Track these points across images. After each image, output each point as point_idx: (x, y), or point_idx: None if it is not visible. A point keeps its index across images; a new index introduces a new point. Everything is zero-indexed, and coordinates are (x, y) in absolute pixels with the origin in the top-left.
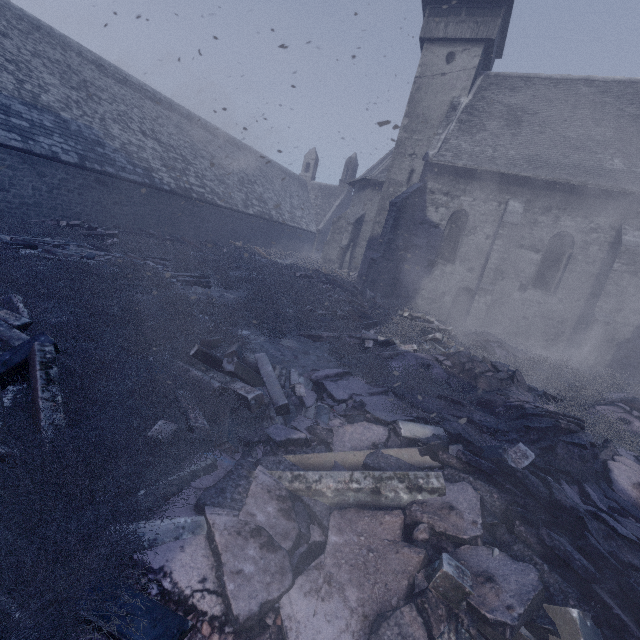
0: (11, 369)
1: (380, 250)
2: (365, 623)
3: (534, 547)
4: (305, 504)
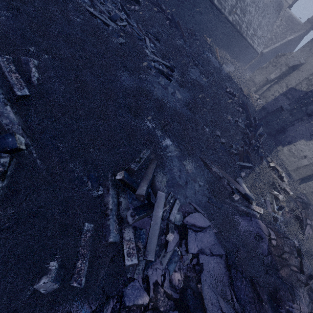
0: None
1: (292, 105)
2: None
3: None
4: None
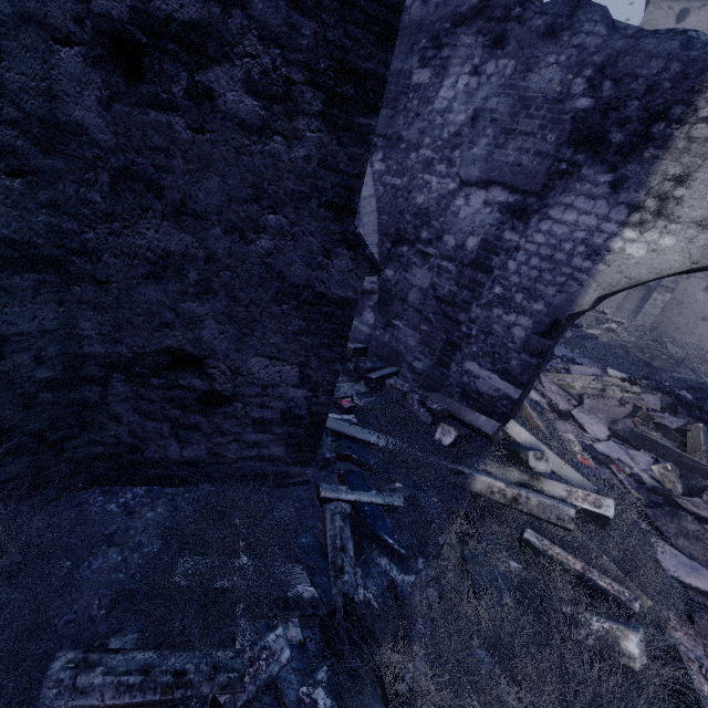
0: None
1: None
2: (608, 422)
3: (685, 415)
4: (565, 391)
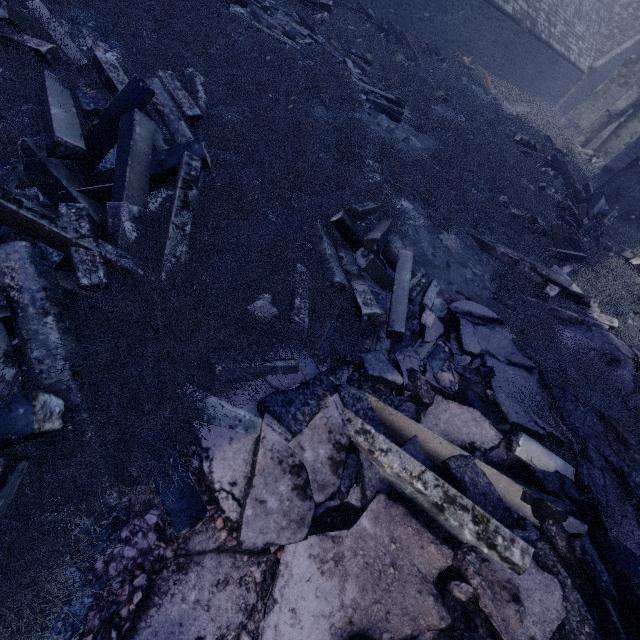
0: (164, 172)
1: None
2: (347, 627)
3: None
4: (359, 461)
